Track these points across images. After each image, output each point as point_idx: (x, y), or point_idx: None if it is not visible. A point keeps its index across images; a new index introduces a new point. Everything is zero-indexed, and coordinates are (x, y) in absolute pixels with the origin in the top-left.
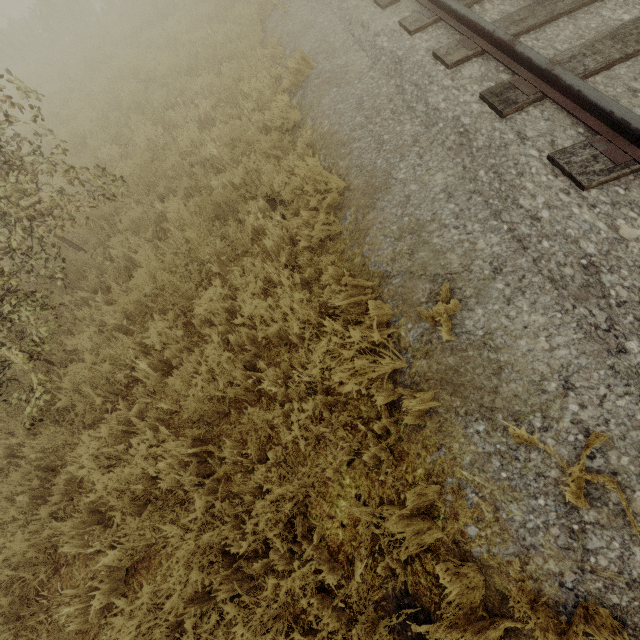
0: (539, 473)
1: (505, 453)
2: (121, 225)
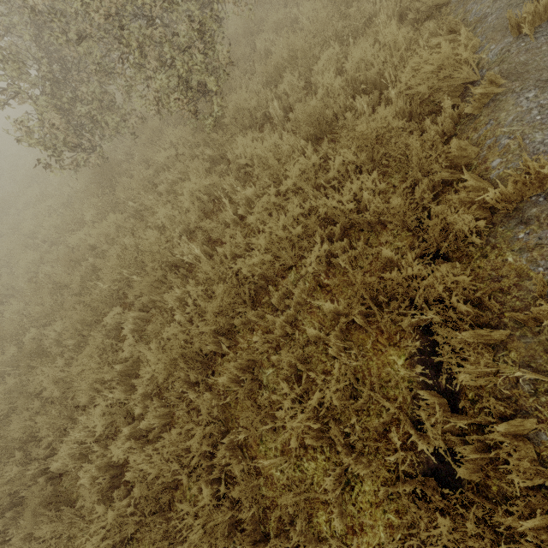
0: None
1: (545, 105)
2: (267, 24)
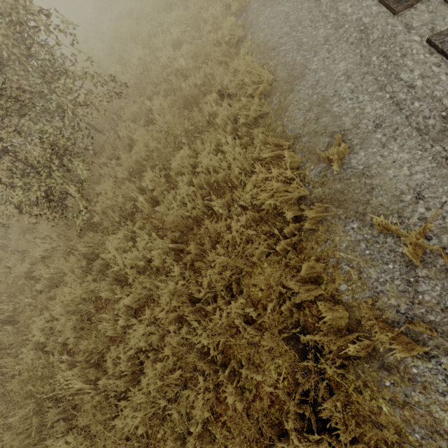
0: (391, 250)
1: (369, 239)
2: (125, 116)
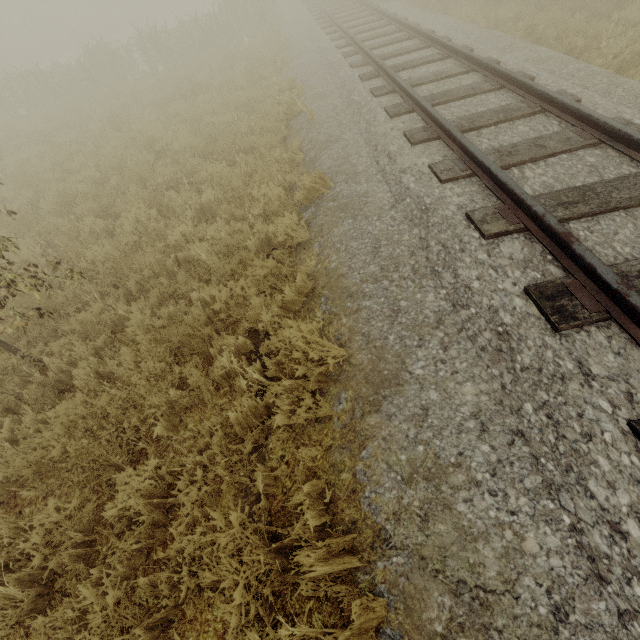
0: None
1: None
2: (67, 327)
